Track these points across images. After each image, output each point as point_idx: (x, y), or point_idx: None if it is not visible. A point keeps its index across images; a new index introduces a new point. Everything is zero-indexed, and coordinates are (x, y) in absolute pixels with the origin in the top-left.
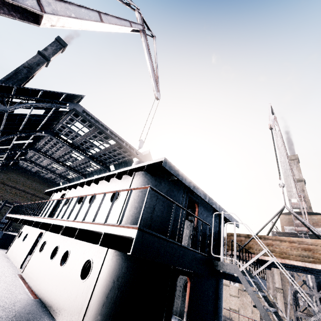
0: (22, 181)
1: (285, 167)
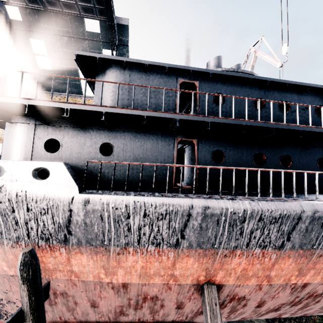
0: None
1: None
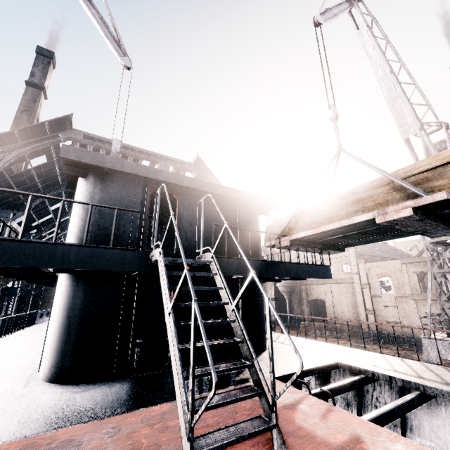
0: None
1: (386, 86)
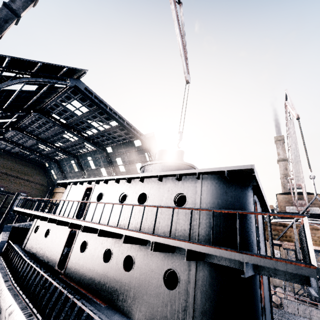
0: (2, 163)
1: (295, 153)
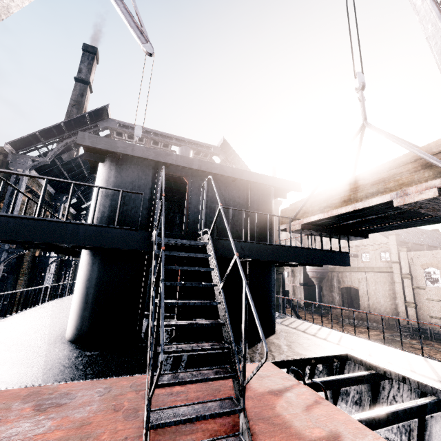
0: None
1: (438, 44)
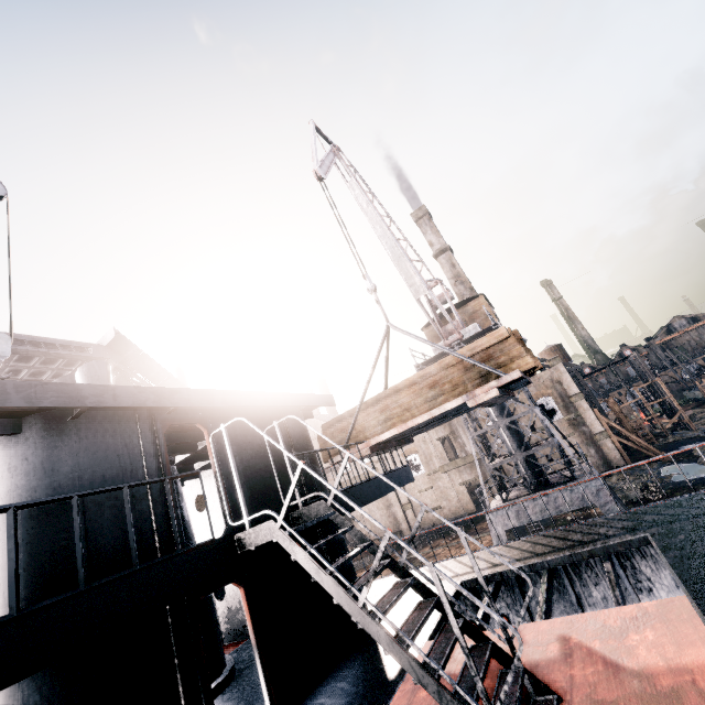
0: None
1: (389, 244)
